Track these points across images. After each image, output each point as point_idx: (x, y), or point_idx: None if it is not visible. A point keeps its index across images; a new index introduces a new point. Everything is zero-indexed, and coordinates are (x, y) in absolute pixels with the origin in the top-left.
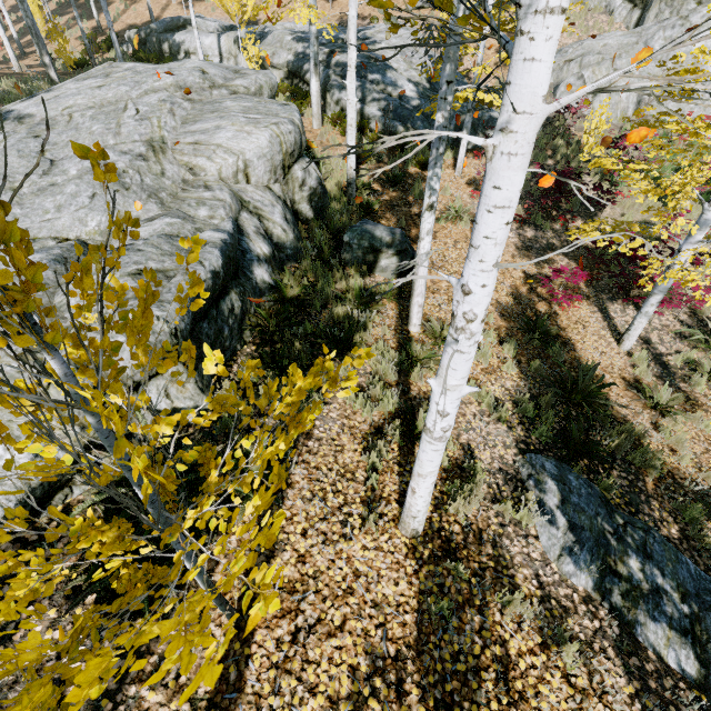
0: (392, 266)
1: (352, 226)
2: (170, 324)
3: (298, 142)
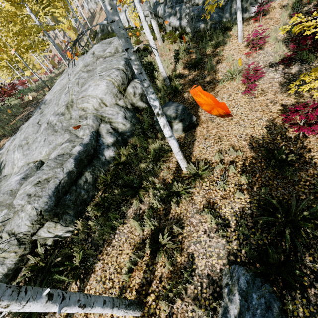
0: (180, 128)
1: None
2: (38, 210)
3: (124, 77)
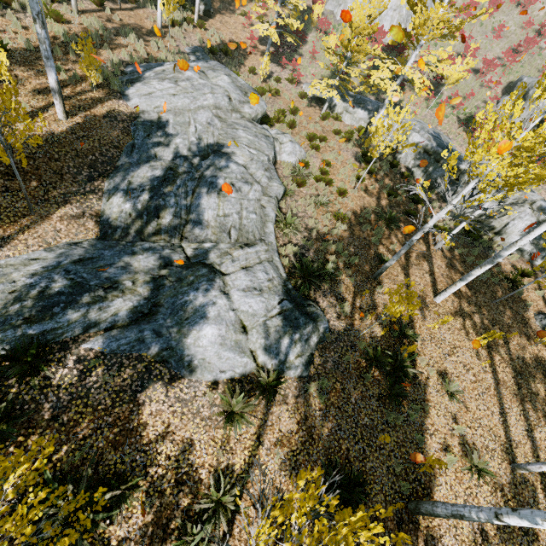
0: (202, 9)
1: None
2: None
3: None
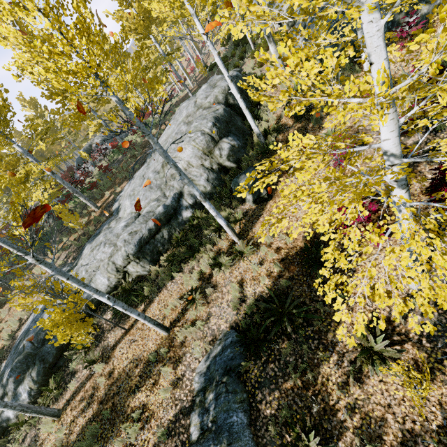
0: (250, 199)
1: (235, 177)
2: (127, 253)
3: (209, 140)
